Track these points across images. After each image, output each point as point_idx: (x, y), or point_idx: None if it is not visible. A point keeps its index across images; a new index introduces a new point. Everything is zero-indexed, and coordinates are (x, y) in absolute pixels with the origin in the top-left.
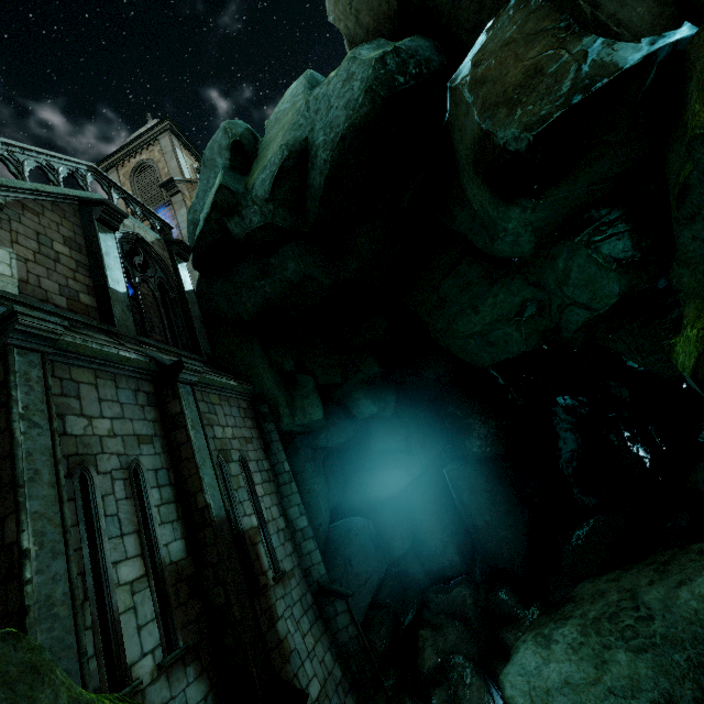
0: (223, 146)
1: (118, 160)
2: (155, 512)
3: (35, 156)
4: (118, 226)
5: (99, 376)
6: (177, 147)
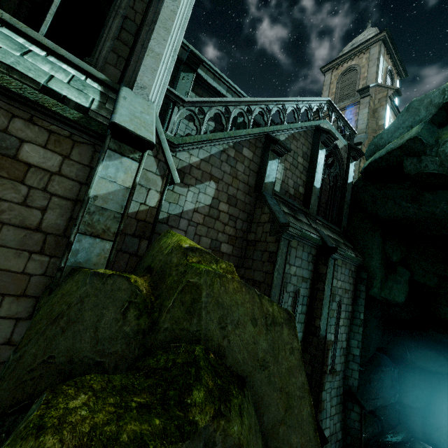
0: (433, 103)
1: (335, 64)
2: (297, 316)
3: (306, 103)
4: (330, 144)
5: (298, 244)
6: (381, 54)
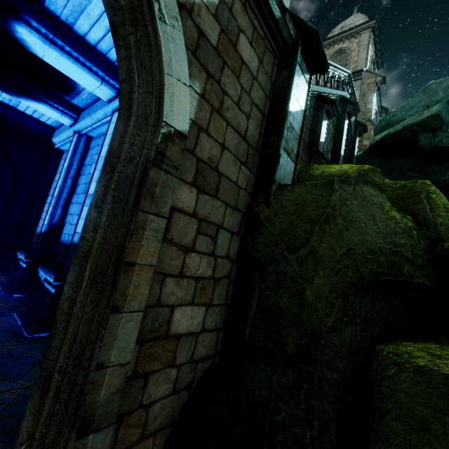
0: None
1: (327, 44)
2: None
3: (338, 72)
4: (352, 116)
5: None
6: (370, 42)
